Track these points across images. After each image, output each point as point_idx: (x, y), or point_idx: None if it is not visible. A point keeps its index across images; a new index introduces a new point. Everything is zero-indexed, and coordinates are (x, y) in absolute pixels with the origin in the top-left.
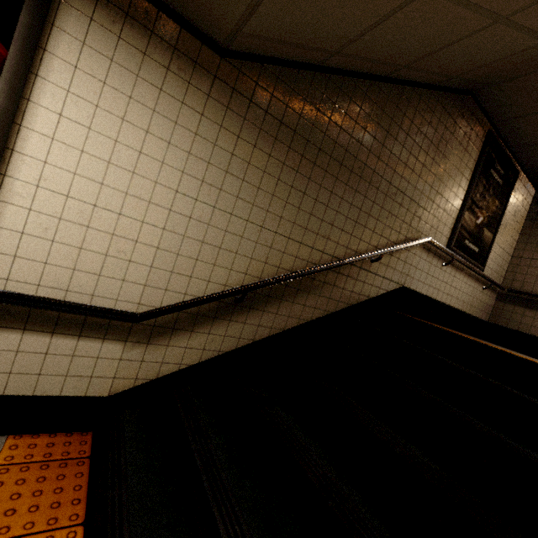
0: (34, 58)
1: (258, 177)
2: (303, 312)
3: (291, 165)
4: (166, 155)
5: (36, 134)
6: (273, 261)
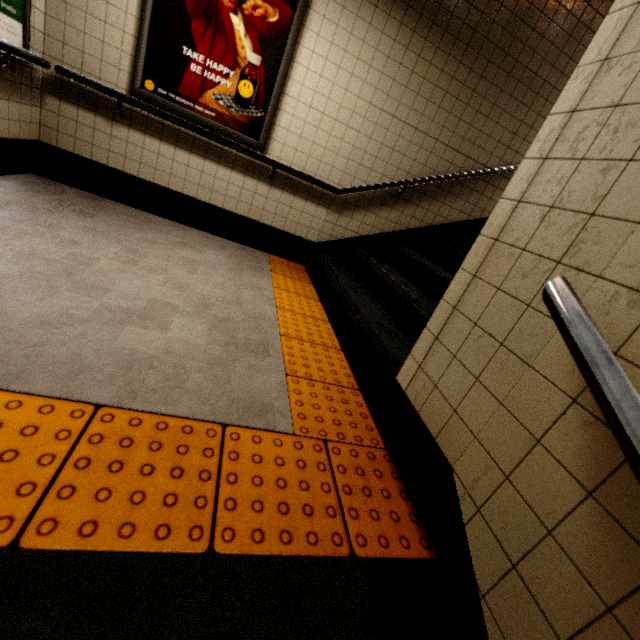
0: (304, 15)
1: (429, 91)
2: (450, 213)
3: (459, 78)
4: (367, 75)
5: (300, 66)
6: (431, 164)
